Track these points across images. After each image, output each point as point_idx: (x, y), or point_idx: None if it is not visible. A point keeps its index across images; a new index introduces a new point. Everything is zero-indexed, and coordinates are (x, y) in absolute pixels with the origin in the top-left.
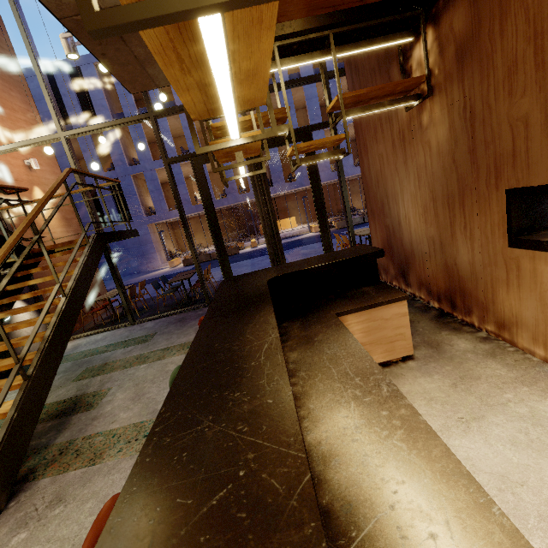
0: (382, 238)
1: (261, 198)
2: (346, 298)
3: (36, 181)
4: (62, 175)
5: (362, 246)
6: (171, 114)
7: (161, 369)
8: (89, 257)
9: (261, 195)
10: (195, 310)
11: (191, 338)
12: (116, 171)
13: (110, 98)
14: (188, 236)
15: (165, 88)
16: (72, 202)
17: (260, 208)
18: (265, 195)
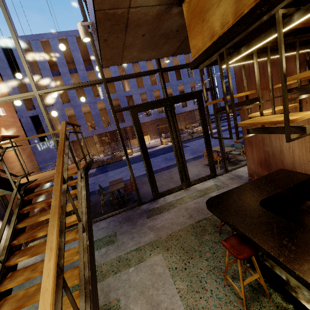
0: (259, 157)
1: (173, 133)
2: (309, 213)
3: (2, 123)
4: (63, 128)
5: (285, 170)
6: (117, 80)
7: (151, 272)
8: (86, 190)
9: (173, 131)
10: (133, 209)
11: (152, 237)
12: (37, 110)
13: (31, 64)
14: (128, 160)
15: (67, 60)
16: (70, 148)
17: (173, 139)
18: (175, 131)
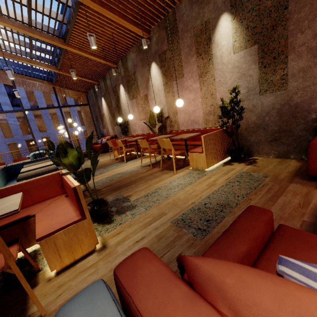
0: None
1: None
2: None
3: None
4: None
5: None
6: None
7: None
8: None
9: None
10: None
11: None
12: None
13: None
14: None
15: None
16: None
17: None
18: None
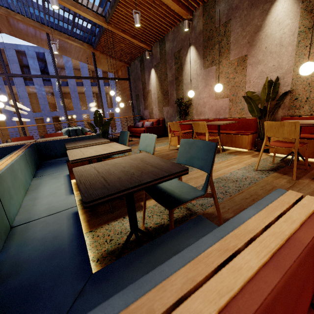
0: None
1: None
2: None
3: None
4: None
5: None
6: None
7: None
8: None
9: None
10: None
11: None
12: None
13: None
14: None
15: None
16: None
17: None
18: None
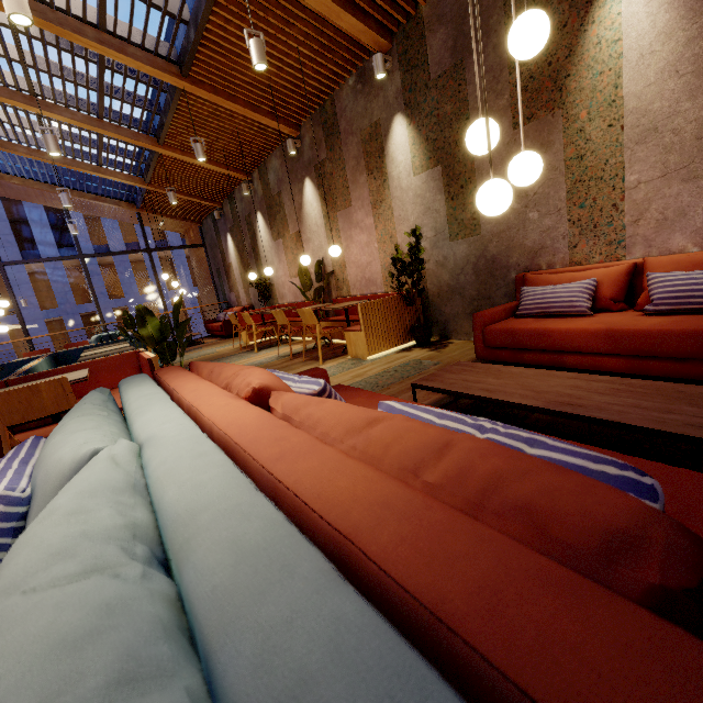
0: None
1: None
2: None
3: None
4: None
5: None
6: None
7: None
8: None
9: None
10: None
11: None
12: None
13: None
14: None
15: None
16: None
17: None
18: None
